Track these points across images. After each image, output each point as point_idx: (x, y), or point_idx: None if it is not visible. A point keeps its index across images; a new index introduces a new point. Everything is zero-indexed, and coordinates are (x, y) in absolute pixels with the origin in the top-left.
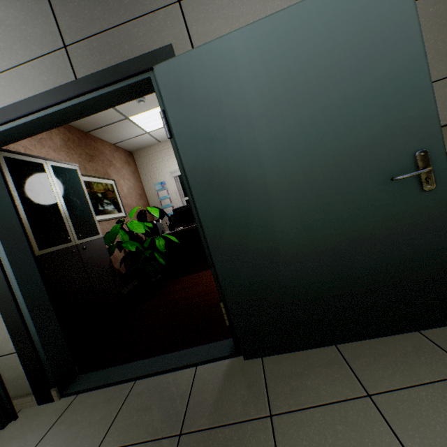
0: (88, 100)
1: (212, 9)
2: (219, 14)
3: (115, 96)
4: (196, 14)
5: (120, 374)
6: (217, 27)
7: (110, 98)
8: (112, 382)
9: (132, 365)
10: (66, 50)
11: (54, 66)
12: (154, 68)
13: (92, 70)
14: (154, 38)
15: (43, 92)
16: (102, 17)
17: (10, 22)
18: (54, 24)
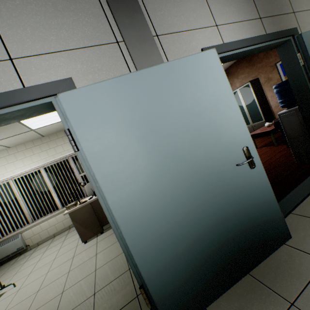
0: (269, 44)
1: (302, 19)
2: (305, 21)
3: (273, 45)
4: (299, 19)
5: (297, 197)
6: (305, 25)
7: (270, 46)
8: (302, 199)
9: (293, 193)
10: (260, 20)
11: (257, 25)
12: (301, 34)
13: (271, 31)
14: (288, 24)
15: (256, 36)
16: (271, 10)
17: (236, 0)
18: (254, 7)
